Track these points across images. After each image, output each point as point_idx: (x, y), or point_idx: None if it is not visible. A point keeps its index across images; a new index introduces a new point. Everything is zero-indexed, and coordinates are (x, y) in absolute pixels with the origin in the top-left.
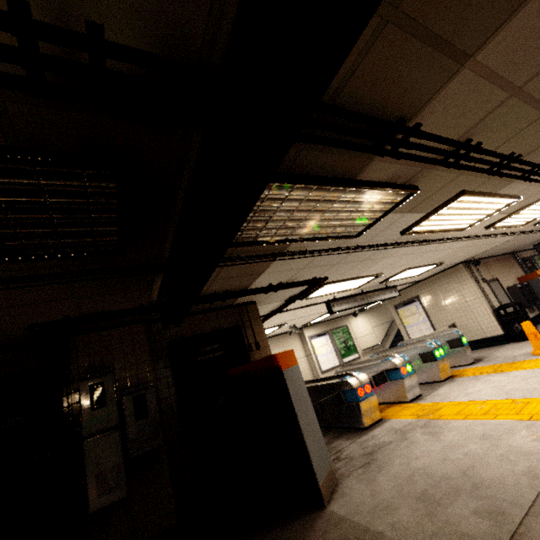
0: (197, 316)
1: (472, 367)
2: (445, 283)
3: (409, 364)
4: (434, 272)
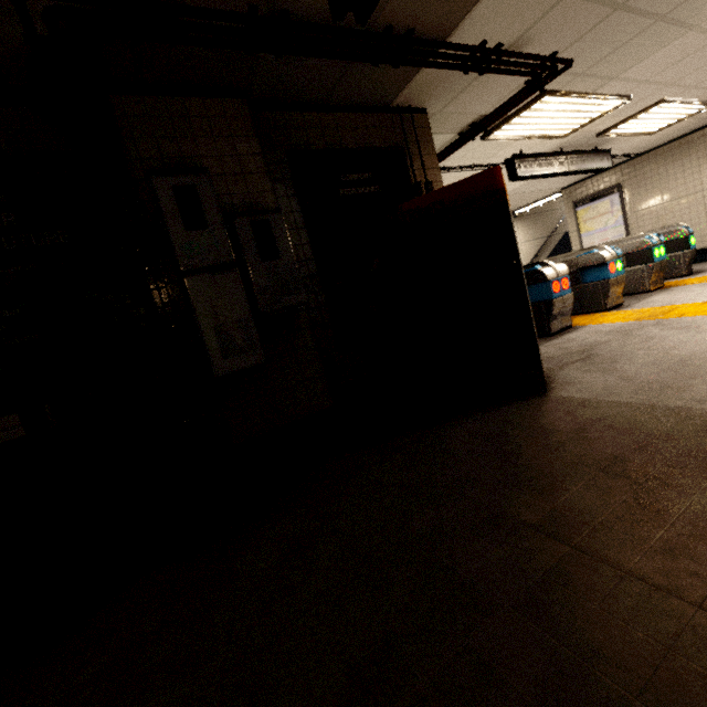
0: (332, 115)
1: (692, 278)
2: (678, 158)
3: (620, 261)
4: (672, 135)
